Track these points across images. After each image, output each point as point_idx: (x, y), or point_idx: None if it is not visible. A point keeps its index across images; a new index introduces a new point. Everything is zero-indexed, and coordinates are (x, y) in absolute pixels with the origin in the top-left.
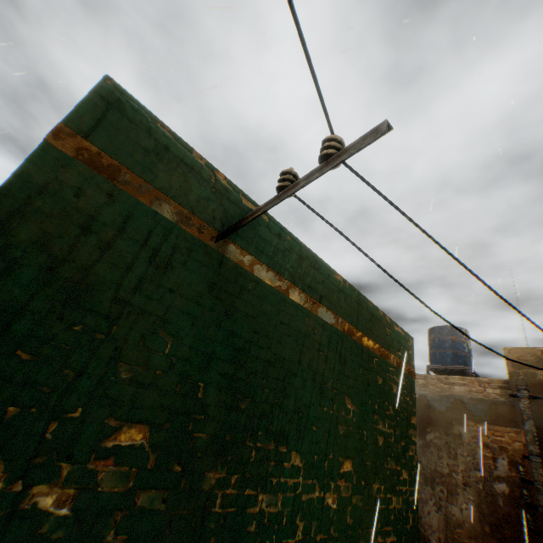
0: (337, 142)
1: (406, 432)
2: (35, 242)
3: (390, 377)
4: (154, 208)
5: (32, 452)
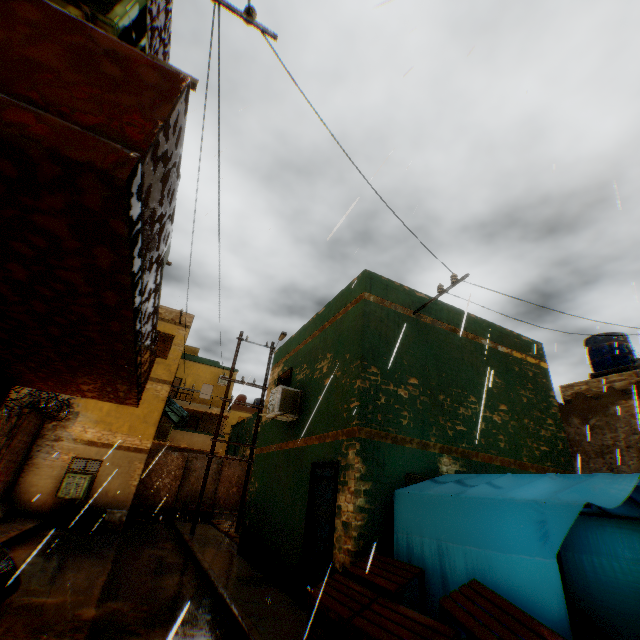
0: (455, 276)
1: (546, 399)
2: (374, 328)
3: (524, 367)
4: (392, 309)
5: (395, 381)
